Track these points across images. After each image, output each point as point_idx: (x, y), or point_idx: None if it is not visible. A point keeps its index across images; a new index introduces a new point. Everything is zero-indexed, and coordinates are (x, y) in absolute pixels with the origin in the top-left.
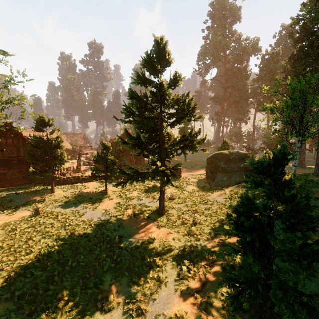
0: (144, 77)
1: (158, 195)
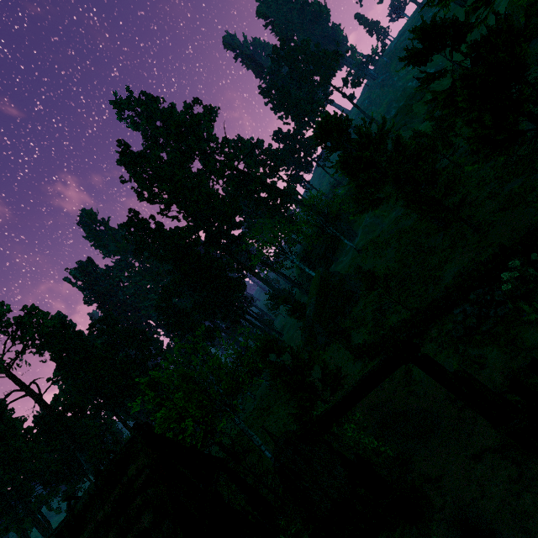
0: (349, 122)
1: (417, 263)
